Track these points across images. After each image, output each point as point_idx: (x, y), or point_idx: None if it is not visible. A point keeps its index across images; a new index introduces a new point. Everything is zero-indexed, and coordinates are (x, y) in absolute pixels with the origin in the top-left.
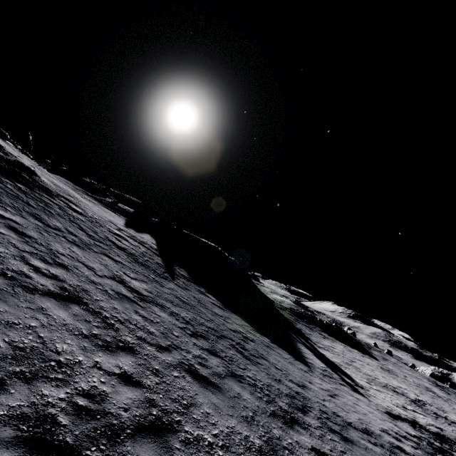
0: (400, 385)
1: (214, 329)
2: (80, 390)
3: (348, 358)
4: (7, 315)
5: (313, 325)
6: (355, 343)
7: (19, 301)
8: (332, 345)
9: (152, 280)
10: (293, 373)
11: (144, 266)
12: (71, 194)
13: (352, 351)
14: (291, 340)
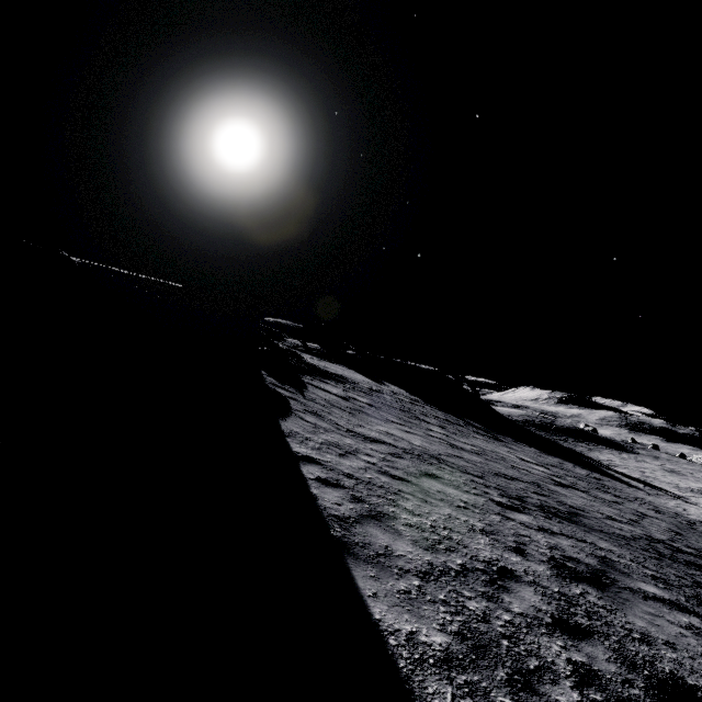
0: (699, 486)
1: (586, 479)
2: (653, 529)
3: (635, 469)
4: (590, 504)
5: (562, 436)
6: (617, 446)
7: (573, 495)
8: (606, 457)
9: (510, 448)
10: (650, 499)
11: (482, 435)
12: (317, 362)
13: (624, 458)
14: (596, 467)
